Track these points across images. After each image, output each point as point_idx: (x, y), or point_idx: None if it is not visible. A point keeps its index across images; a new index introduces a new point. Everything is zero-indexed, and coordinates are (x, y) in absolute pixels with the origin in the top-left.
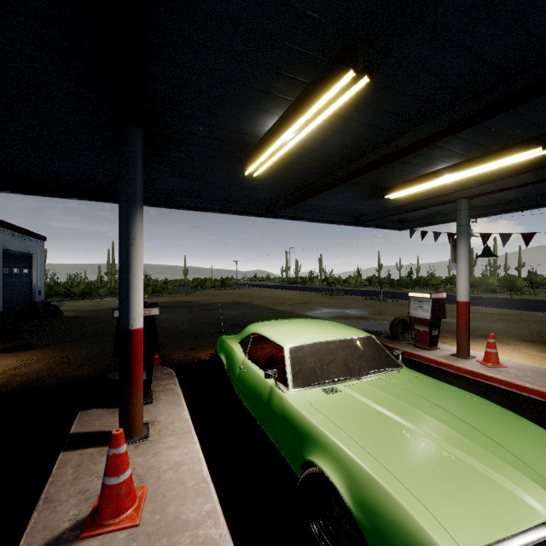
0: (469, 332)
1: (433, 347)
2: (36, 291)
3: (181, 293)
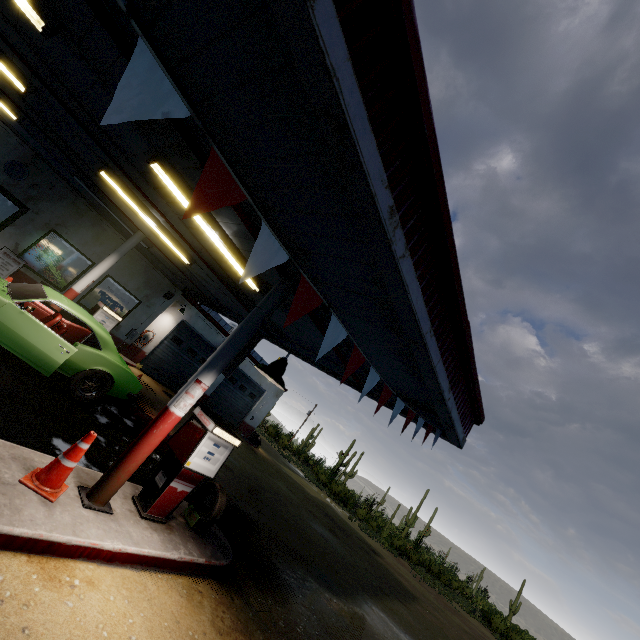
0: (125, 454)
1: (141, 504)
2: (250, 414)
3: (424, 578)
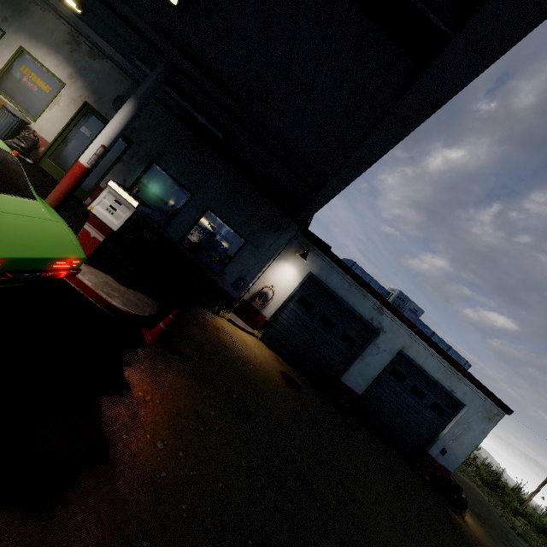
0: None
1: None
2: (438, 443)
3: None
